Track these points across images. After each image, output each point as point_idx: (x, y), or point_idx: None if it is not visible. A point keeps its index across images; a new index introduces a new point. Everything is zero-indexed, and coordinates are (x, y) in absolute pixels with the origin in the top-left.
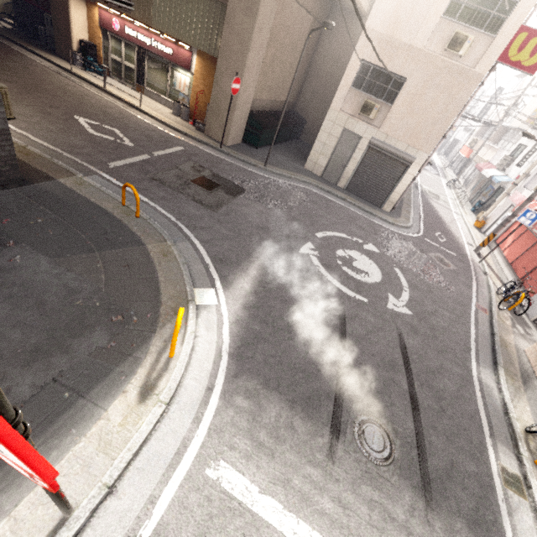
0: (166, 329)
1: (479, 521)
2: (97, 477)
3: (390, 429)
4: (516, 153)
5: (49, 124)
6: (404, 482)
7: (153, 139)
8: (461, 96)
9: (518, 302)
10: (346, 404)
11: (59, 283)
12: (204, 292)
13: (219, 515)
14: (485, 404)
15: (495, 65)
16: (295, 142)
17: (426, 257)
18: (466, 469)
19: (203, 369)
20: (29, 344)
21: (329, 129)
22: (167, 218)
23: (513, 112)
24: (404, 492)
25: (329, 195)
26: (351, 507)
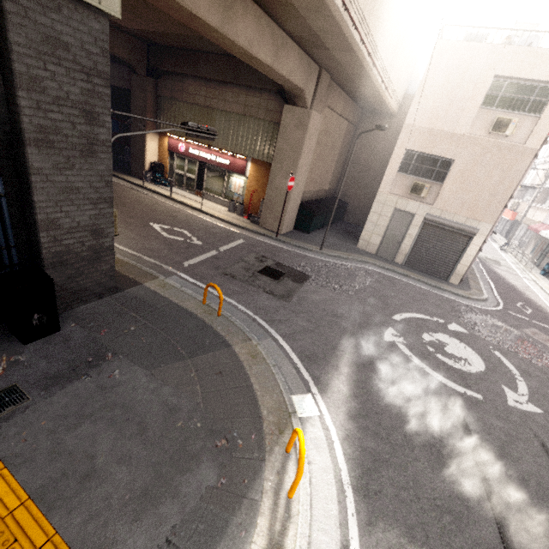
0: (275, 454)
1: None
2: None
3: None
4: None
5: (131, 232)
6: None
7: (216, 236)
8: (517, 169)
9: None
10: None
11: (158, 400)
12: (301, 399)
13: None
14: None
15: (546, 139)
16: (340, 223)
17: (521, 333)
18: None
19: (329, 513)
20: (136, 486)
21: (379, 210)
22: (245, 313)
23: None
24: None
25: (389, 272)
26: None
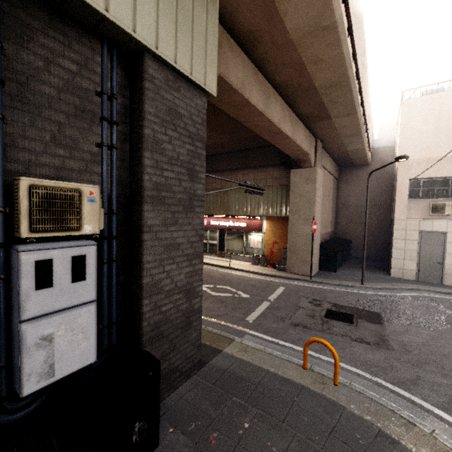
0: None
1: None
2: None
3: None
4: None
5: None
6: None
7: (257, 287)
8: None
9: None
10: None
11: None
12: None
13: None
14: None
15: None
16: (350, 259)
17: None
18: None
19: None
20: None
21: (402, 236)
22: (359, 375)
23: None
24: None
25: (451, 296)
26: None
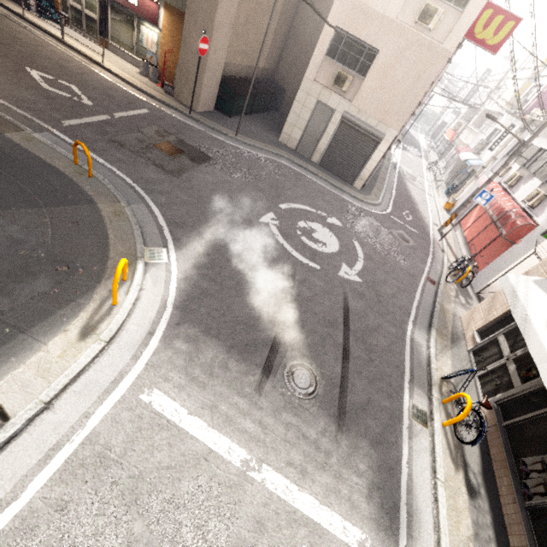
0: (112, 281)
1: (382, 442)
2: (35, 395)
3: (318, 372)
4: (491, 138)
5: None
6: (321, 412)
7: (115, 99)
8: (430, 73)
9: (464, 276)
10: (282, 351)
11: (3, 234)
12: (155, 251)
13: (148, 429)
14: (412, 357)
15: (462, 41)
16: (274, 113)
17: (388, 233)
18: (380, 405)
19: (146, 317)
20: None
21: (303, 100)
22: (123, 180)
23: (495, 95)
24: (320, 419)
25: (301, 169)
26: (269, 427)
